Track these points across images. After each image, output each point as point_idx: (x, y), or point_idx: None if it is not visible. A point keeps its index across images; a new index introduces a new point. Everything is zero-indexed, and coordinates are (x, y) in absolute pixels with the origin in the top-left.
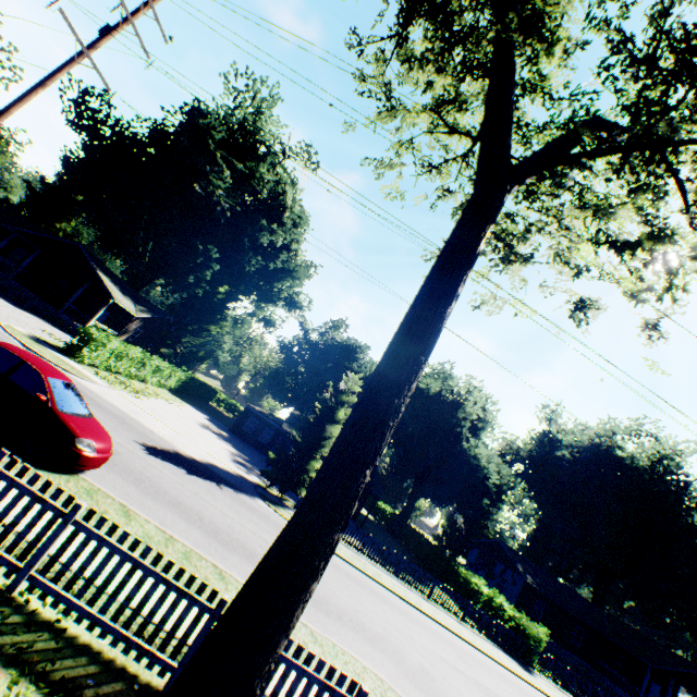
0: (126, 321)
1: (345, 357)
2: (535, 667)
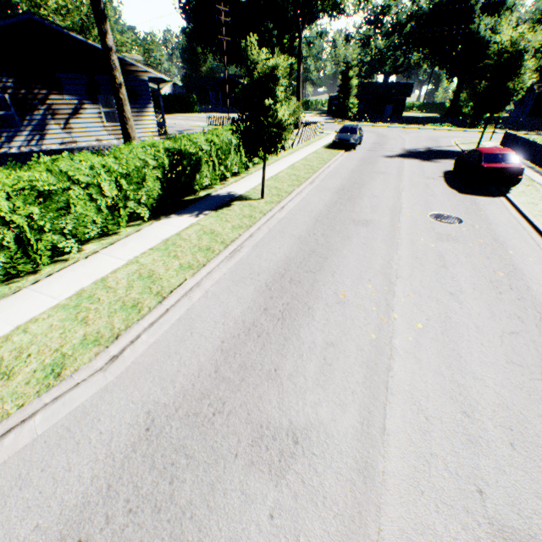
0: None
1: (384, 17)
2: (480, 128)
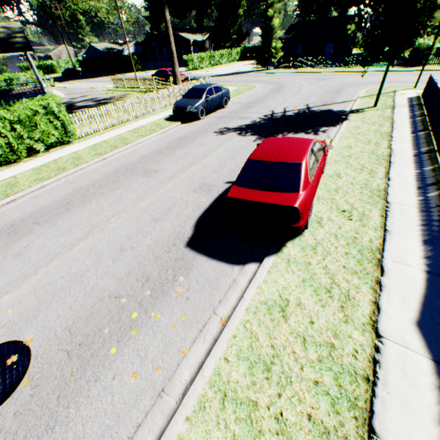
0: (203, 46)
1: None
2: (428, 64)
